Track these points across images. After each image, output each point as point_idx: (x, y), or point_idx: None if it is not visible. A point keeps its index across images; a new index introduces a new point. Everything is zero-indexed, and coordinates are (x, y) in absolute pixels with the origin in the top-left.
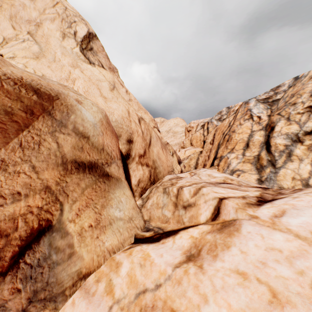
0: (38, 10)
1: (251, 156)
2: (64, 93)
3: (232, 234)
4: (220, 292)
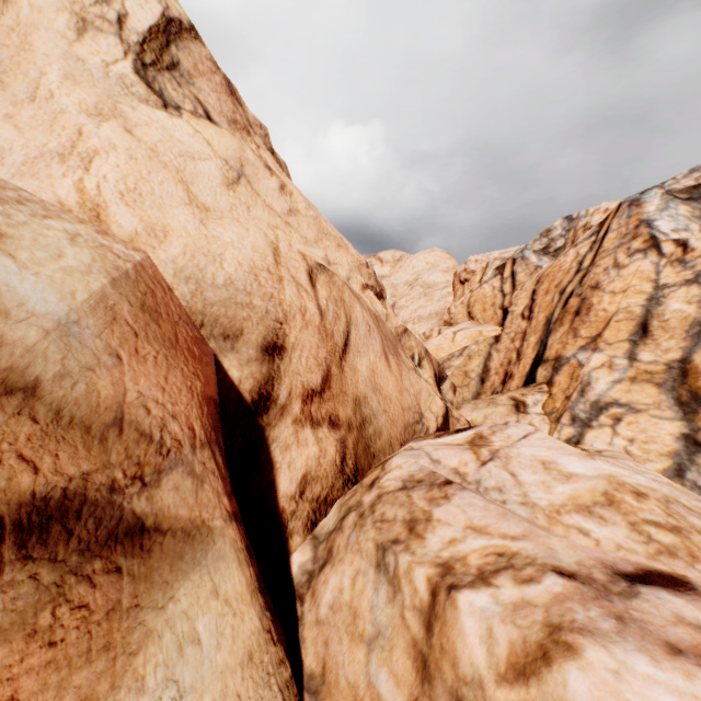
0: None
1: (659, 362)
2: None
3: None
4: None
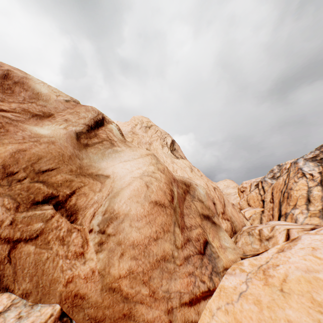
0: (149, 137)
1: (316, 210)
2: (191, 182)
3: (297, 240)
4: (294, 254)
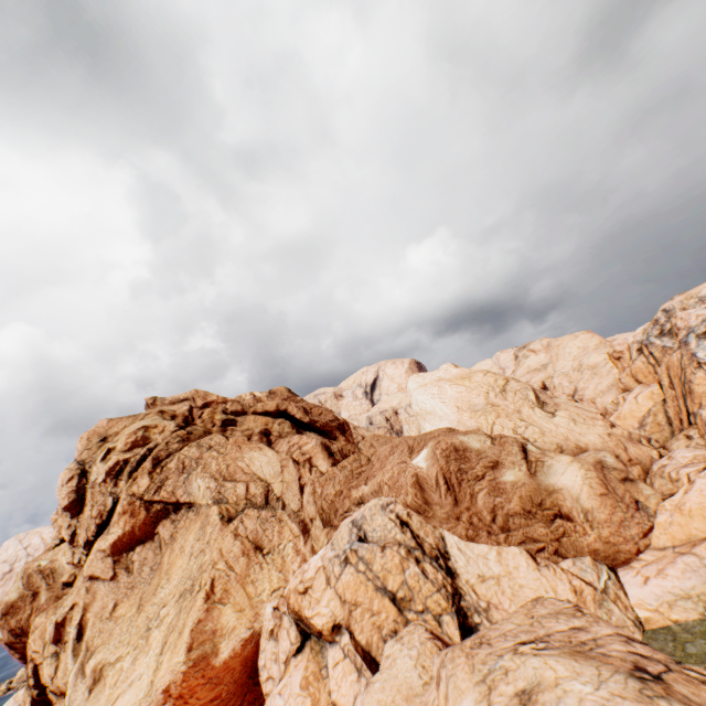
0: (511, 403)
1: None
2: (600, 457)
3: (693, 483)
4: (691, 495)
